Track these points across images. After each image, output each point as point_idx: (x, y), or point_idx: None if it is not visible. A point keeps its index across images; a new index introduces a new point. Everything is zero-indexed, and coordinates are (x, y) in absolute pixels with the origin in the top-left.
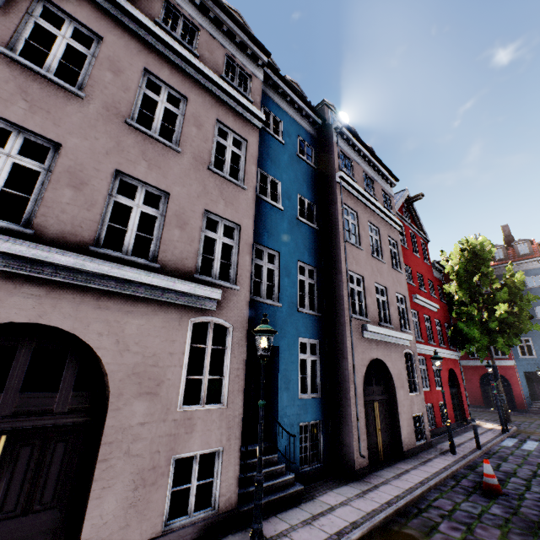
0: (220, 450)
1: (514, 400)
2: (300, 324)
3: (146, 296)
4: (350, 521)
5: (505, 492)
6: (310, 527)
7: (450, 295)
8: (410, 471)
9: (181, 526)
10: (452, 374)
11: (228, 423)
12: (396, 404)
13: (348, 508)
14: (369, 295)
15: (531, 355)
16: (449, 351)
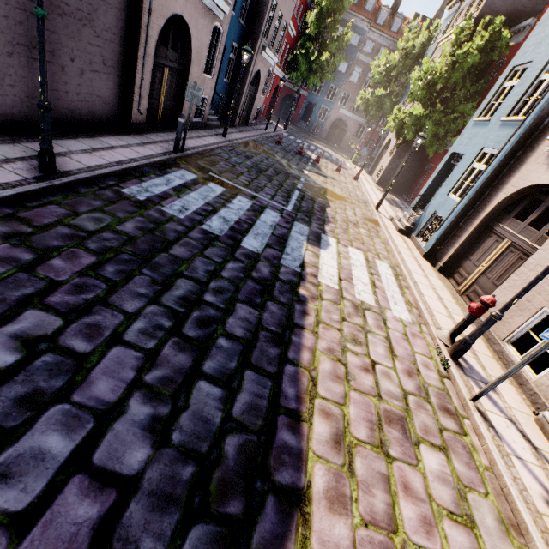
0: (207, 98)
1: (293, 117)
2: (237, 32)
3: (208, 6)
4: (241, 137)
5: (282, 145)
6: (231, 135)
7: (306, 26)
8: (252, 131)
9: (196, 122)
10: (276, 89)
11: (211, 87)
12: (255, 100)
13: (238, 134)
14: (274, 22)
15: (318, 93)
16: (283, 74)
